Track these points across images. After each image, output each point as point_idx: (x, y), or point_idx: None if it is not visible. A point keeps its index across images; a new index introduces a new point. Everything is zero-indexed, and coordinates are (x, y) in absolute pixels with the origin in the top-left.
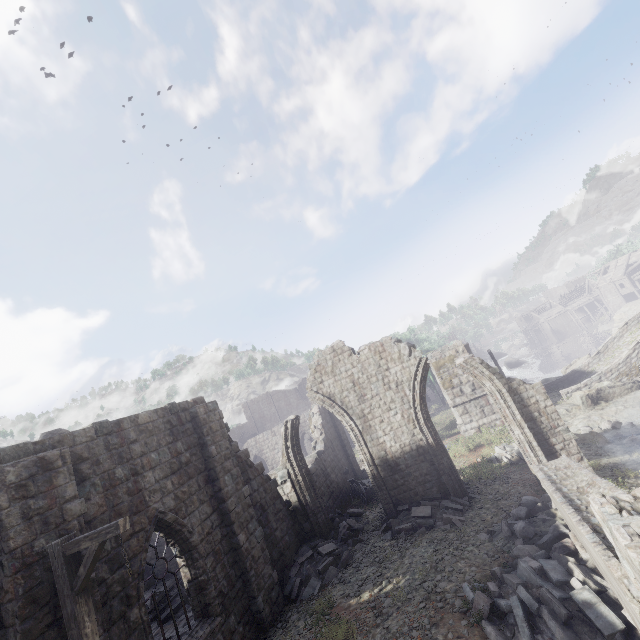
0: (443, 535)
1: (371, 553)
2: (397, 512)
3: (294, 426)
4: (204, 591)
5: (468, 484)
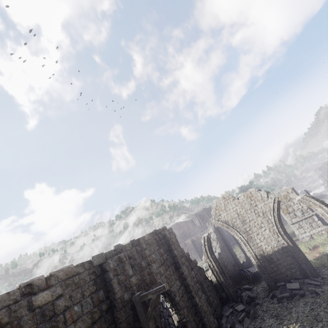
0: (313, 300)
1: (268, 311)
2: (276, 287)
3: (208, 239)
4: (186, 327)
5: (317, 269)
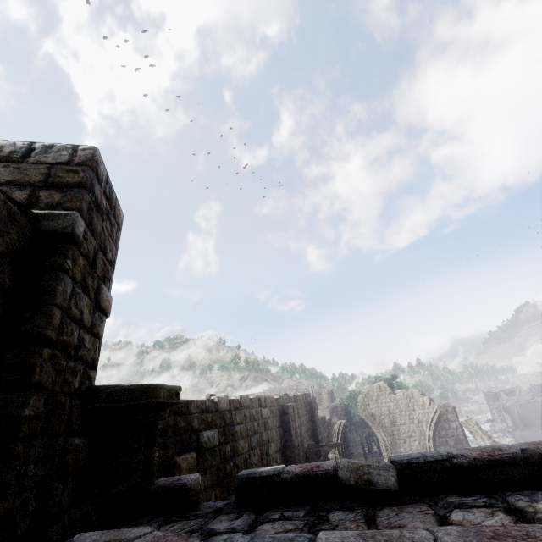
0: None
1: None
2: None
3: (344, 427)
4: None
5: None
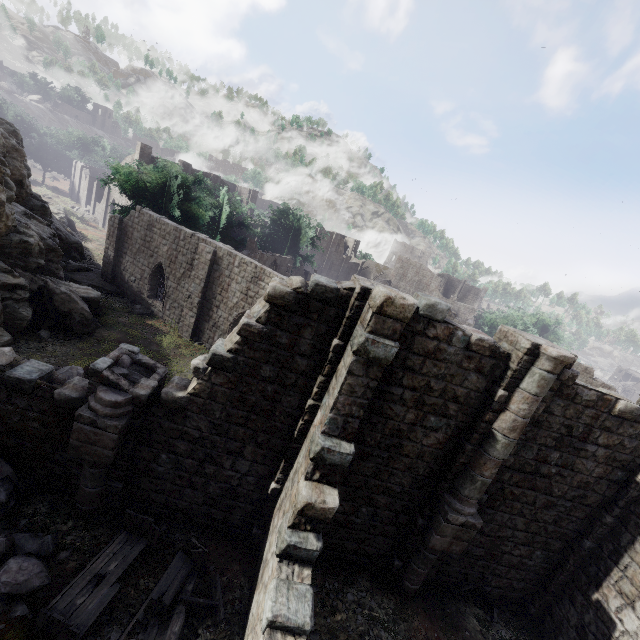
0: None
1: None
2: None
3: None
4: None
5: None
